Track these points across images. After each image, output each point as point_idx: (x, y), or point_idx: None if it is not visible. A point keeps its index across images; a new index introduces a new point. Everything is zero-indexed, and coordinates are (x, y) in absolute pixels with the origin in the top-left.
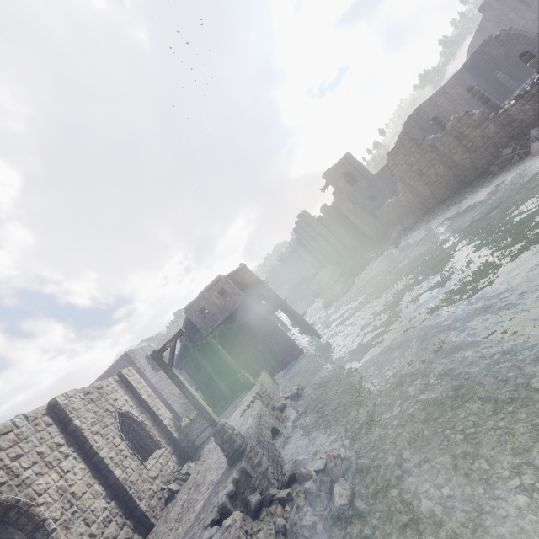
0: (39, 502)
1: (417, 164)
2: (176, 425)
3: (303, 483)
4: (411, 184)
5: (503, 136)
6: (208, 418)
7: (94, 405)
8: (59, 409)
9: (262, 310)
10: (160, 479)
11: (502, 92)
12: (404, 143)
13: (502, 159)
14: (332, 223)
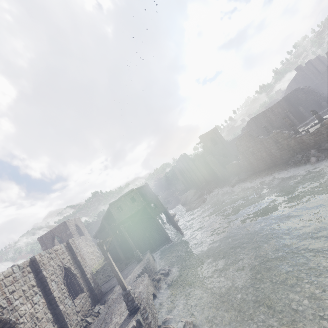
0: (20, 321)
1: (252, 148)
2: (93, 278)
3: None
4: (247, 157)
5: (298, 147)
6: (122, 285)
7: (52, 261)
8: (36, 263)
9: (153, 212)
10: (81, 313)
11: (301, 116)
12: (247, 136)
13: (296, 159)
14: (199, 165)
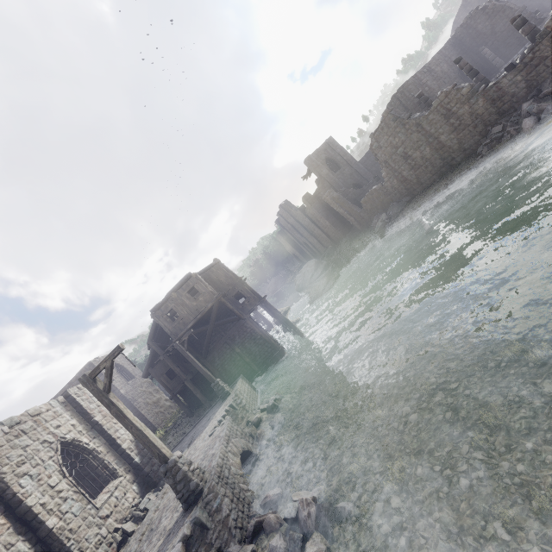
0: None
1: (402, 146)
2: (138, 447)
3: (271, 536)
4: (396, 168)
5: (492, 112)
6: (157, 453)
7: (26, 437)
8: None
9: (239, 309)
10: (114, 517)
11: (487, 70)
12: (389, 123)
13: (491, 138)
14: (315, 213)
